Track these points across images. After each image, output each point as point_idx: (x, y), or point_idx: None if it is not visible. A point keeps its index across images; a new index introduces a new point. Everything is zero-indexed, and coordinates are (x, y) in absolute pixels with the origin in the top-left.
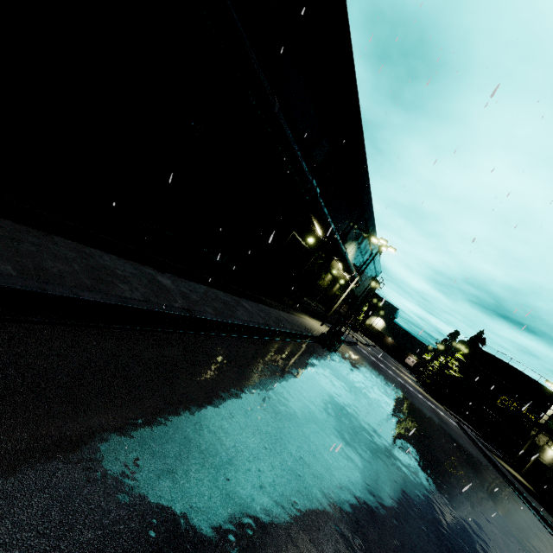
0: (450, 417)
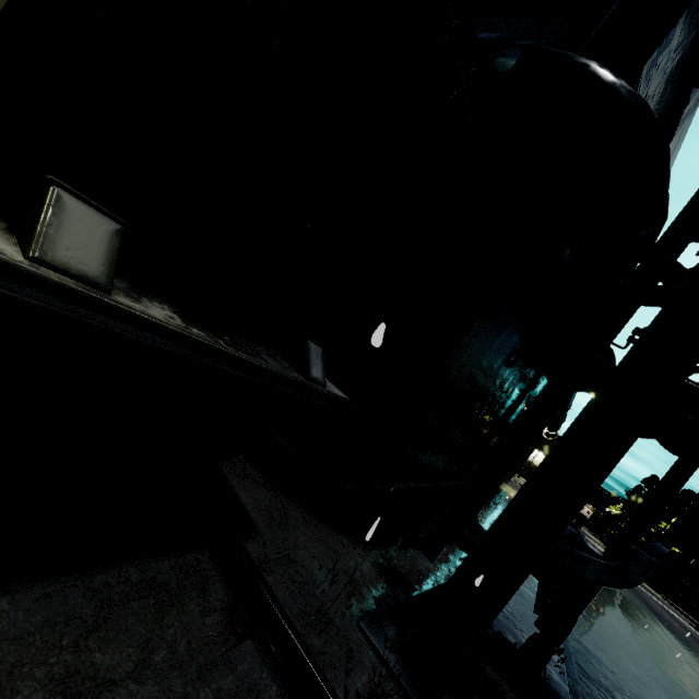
0: (683, 618)
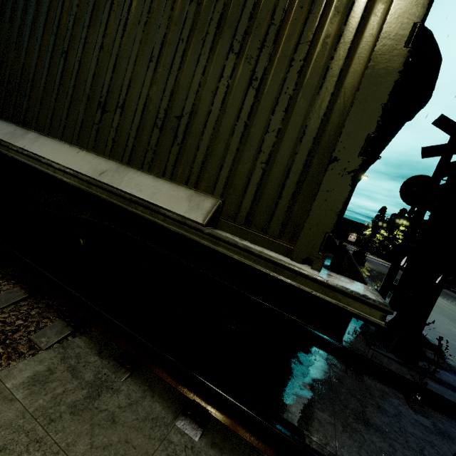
0: None
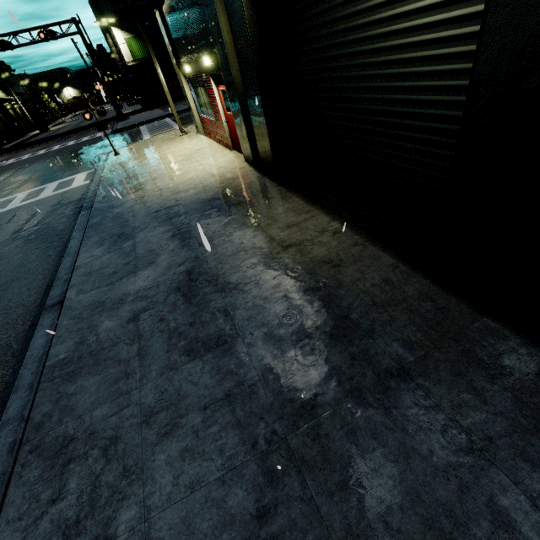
0: None
